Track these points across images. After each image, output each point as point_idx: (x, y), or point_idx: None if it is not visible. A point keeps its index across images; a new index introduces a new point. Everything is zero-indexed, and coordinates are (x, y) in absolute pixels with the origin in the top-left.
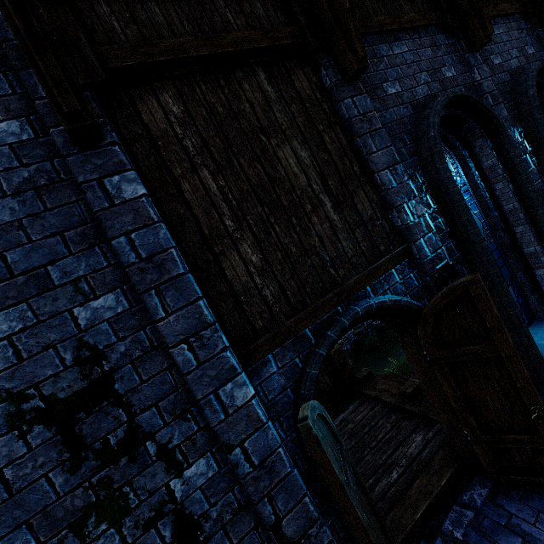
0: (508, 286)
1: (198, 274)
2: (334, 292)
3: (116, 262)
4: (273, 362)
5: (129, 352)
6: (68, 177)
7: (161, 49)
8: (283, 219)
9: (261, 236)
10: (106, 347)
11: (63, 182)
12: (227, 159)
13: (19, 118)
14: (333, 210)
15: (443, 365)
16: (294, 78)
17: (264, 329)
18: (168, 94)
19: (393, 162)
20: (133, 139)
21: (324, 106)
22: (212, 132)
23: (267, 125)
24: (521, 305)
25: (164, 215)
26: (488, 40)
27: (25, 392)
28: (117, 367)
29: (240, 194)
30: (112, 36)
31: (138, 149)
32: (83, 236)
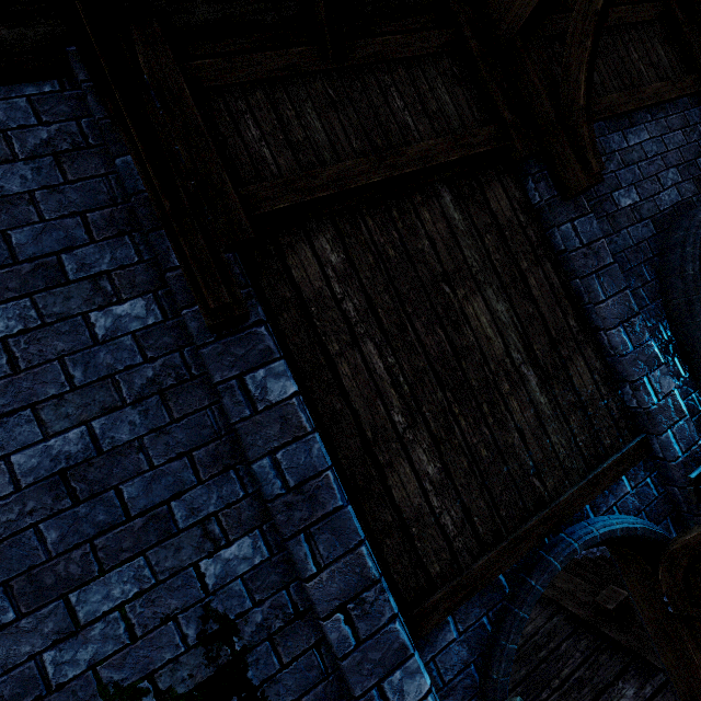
0: None
1: (356, 496)
2: (540, 517)
3: (255, 490)
4: (451, 624)
5: (267, 622)
6: (200, 372)
7: (321, 181)
8: (471, 407)
9: (440, 435)
10: (239, 616)
11: (194, 380)
12: (398, 324)
13: (145, 295)
14: (539, 388)
15: (697, 628)
16: (489, 196)
17: (442, 575)
18: (326, 238)
19: (629, 314)
20: (280, 307)
21: (529, 233)
22: (380, 286)
23: (452, 269)
24: None
25: (315, 412)
26: None
27: (136, 685)
28: (251, 645)
29: (414, 374)
30: (261, 168)
31: (286, 319)
32: (216, 456)
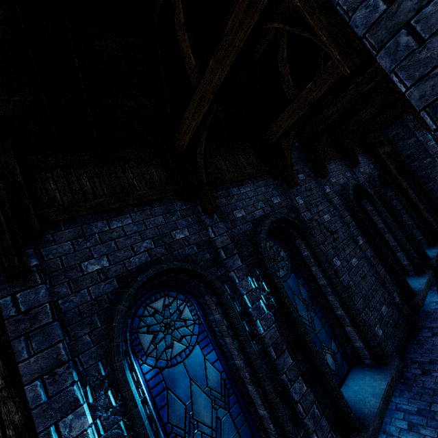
0: None
1: None
2: None
3: None
4: None
5: None
6: None
7: None
8: None
9: None
10: None
11: None
12: None
13: None
14: None
15: None
16: None
17: None
18: None
19: (55, 365)
20: None
21: None
22: None
23: None
24: None
25: None
26: (215, 209)
27: None
28: None
29: None
30: None
31: None
32: None
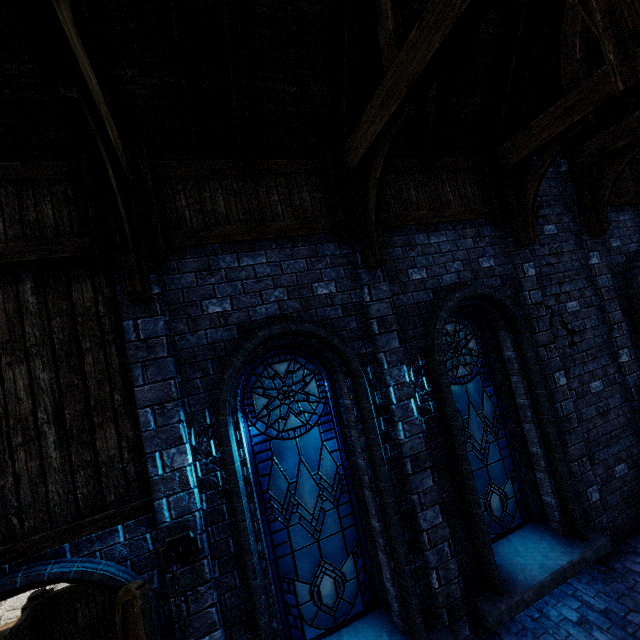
0: (348, 556)
1: None
2: None
3: None
4: None
5: None
6: None
7: None
8: None
9: None
10: None
11: None
12: None
13: None
14: (56, 445)
15: None
16: (75, 288)
17: None
18: None
19: (165, 399)
20: None
21: (105, 321)
22: None
23: (6, 340)
24: (361, 584)
25: None
26: (378, 264)
27: None
28: None
29: None
30: None
31: None
32: None
